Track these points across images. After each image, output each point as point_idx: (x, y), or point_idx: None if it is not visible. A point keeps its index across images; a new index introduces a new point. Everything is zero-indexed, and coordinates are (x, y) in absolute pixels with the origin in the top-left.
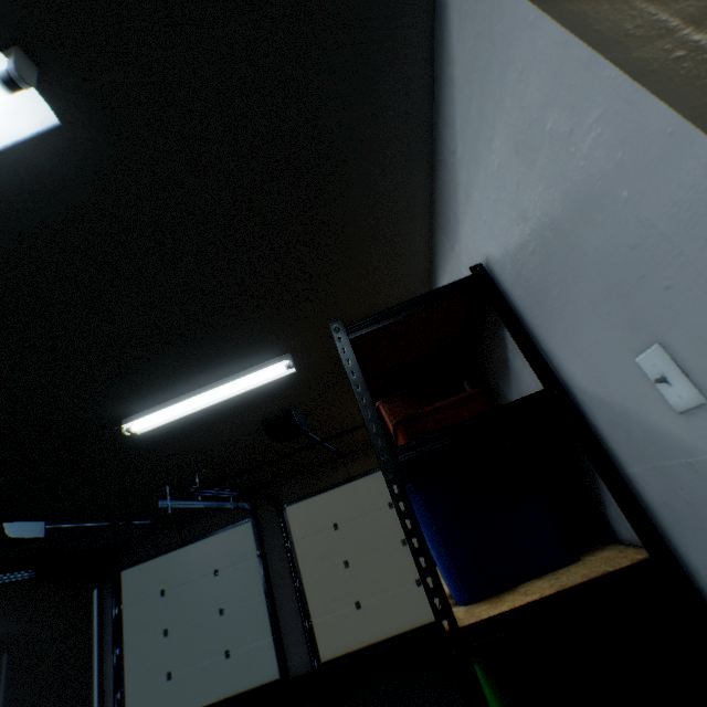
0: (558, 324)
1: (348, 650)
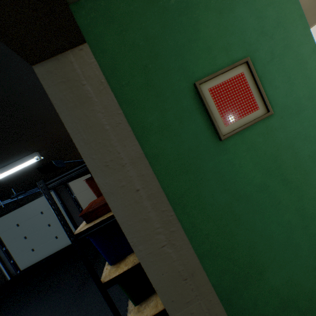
0: None
1: None
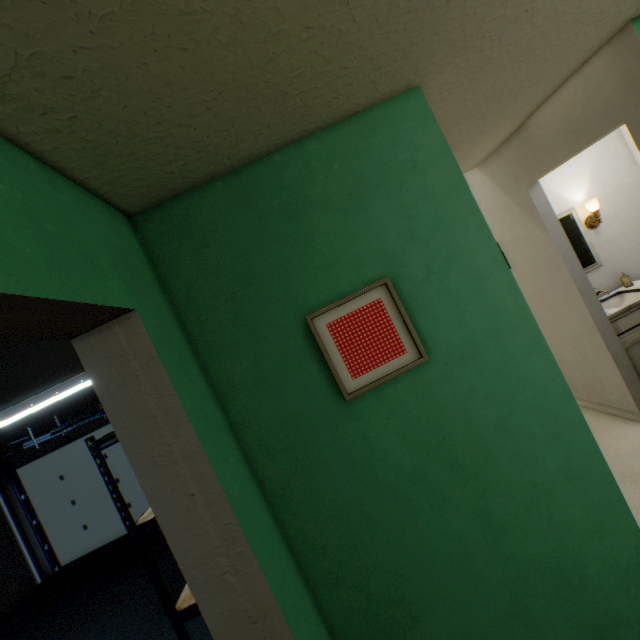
0: None
1: None
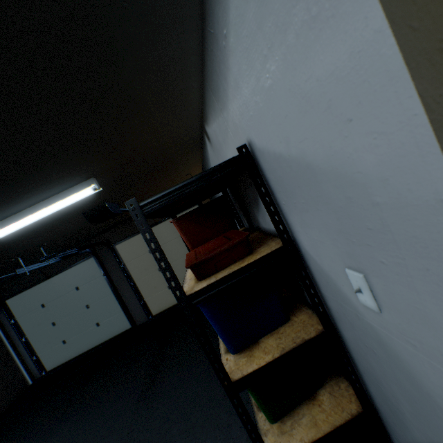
0: (298, 215)
1: (167, 307)
